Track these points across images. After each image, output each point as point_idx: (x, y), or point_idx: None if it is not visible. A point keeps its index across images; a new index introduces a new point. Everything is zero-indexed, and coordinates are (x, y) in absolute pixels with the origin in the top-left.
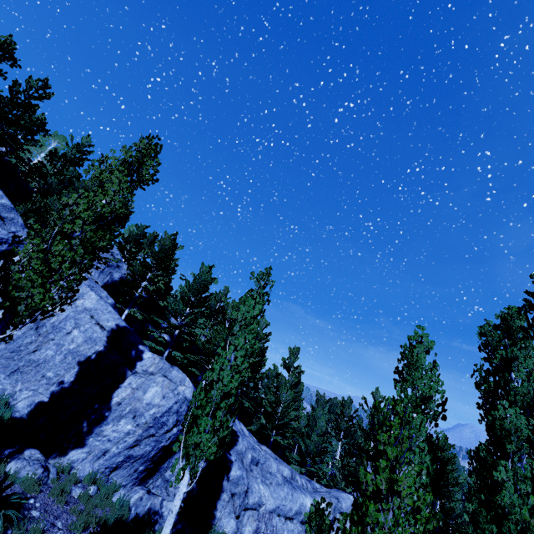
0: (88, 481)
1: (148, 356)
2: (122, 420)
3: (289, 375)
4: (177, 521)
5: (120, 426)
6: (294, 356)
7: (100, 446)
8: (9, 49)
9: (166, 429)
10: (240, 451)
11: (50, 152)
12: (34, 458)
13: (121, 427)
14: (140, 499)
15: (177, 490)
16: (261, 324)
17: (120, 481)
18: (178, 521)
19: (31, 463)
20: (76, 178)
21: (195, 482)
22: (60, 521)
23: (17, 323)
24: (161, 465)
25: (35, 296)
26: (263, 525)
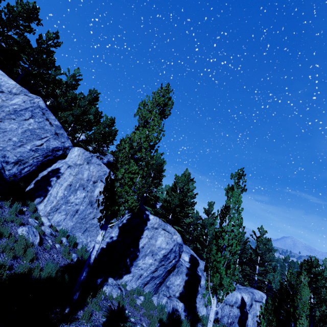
0: (136, 292)
1: (152, 218)
2: (146, 257)
3: (209, 218)
4: (187, 314)
5: (146, 261)
6: (211, 207)
7: (138, 272)
8: (35, 12)
9: (169, 261)
10: (201, 269)
11: (58, 81)
12: (114, 284)
13: (146, 261)
14: (166, 302)
15: (174, 292)
16: (191, 187)
17: (148, 290)
18: (188, 314)
19: (114, 287)
20: (74, 98)
21: (183, 288)
22: (143, 323)
23: (115, 215)
24: (165, 279)
25: (129, 201)
26: (219, 310)
